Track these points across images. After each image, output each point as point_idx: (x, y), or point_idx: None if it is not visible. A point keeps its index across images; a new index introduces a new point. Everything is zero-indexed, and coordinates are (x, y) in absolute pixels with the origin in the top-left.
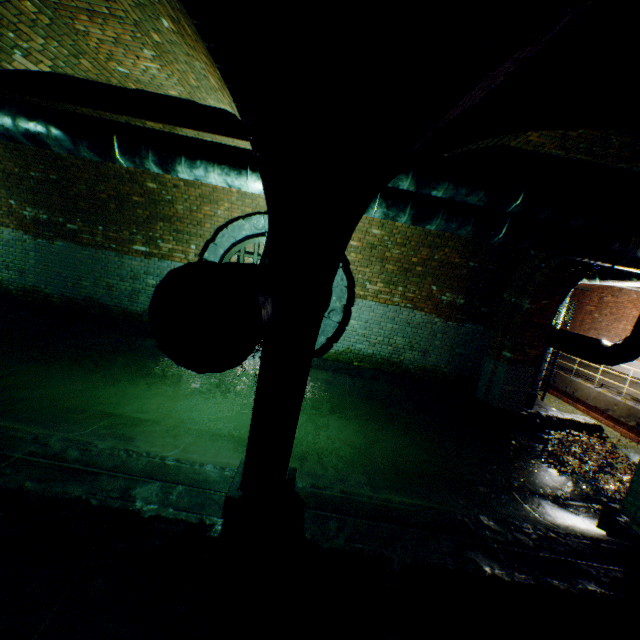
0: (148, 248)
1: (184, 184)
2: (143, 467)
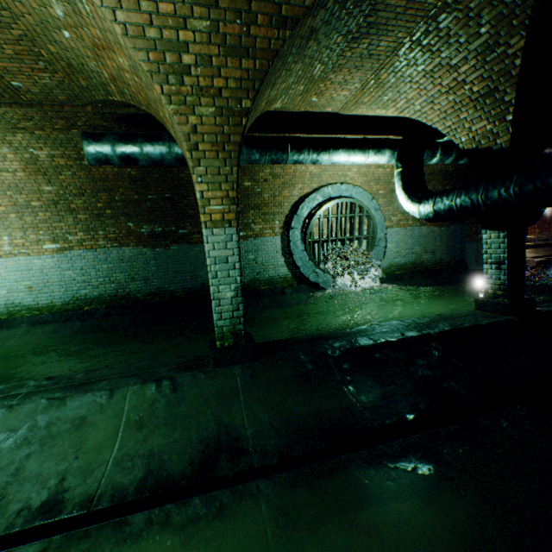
0: (244, 232)
1: (272, 177)
2: (437, 318)
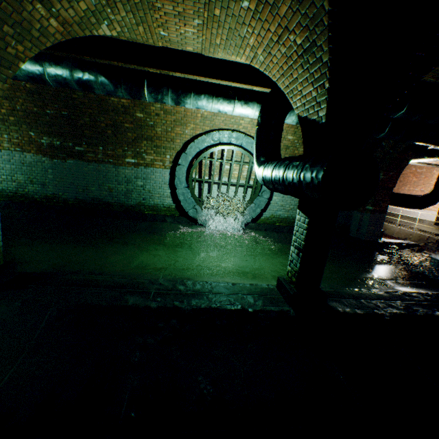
0: (136, 160)
1: (163, 113)
2: (224, 289)
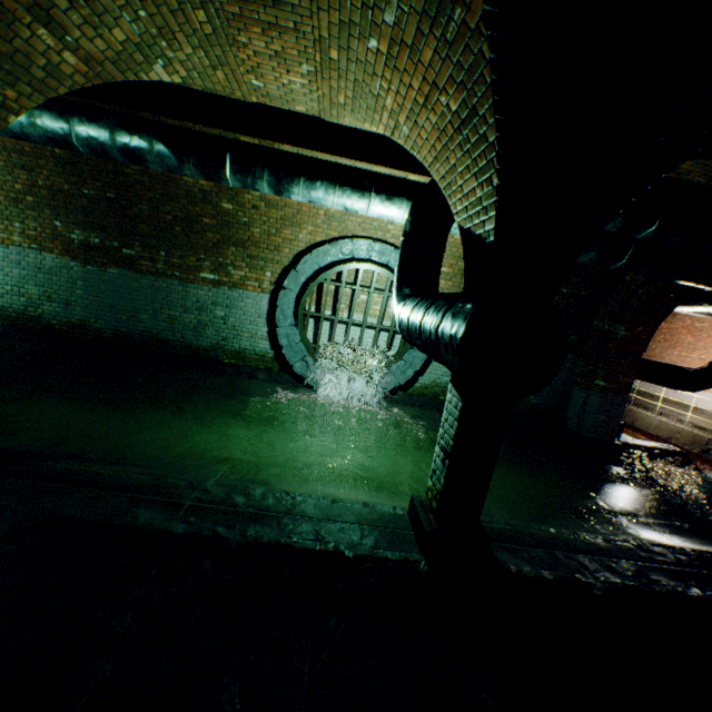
0: (217, 276)
1: (265, 205)
2: (314, 509)
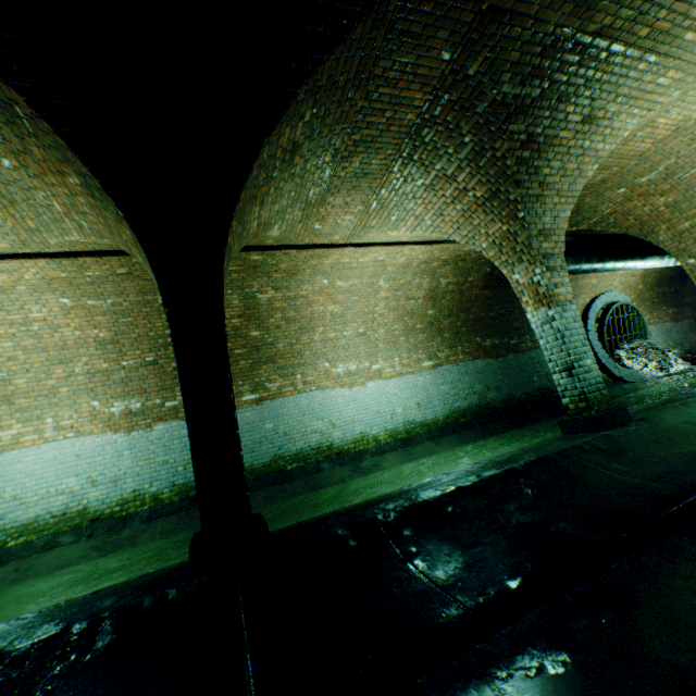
0: None
1: None
2: None
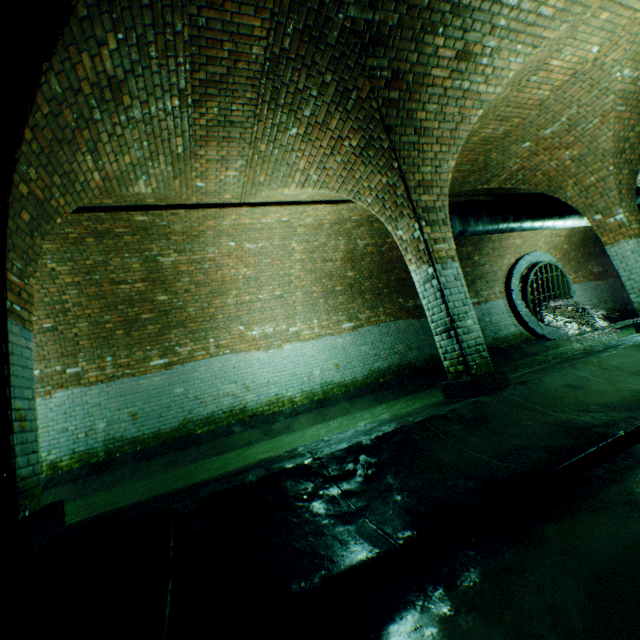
0: (476, 299)
1: (491, 251)
2: None
